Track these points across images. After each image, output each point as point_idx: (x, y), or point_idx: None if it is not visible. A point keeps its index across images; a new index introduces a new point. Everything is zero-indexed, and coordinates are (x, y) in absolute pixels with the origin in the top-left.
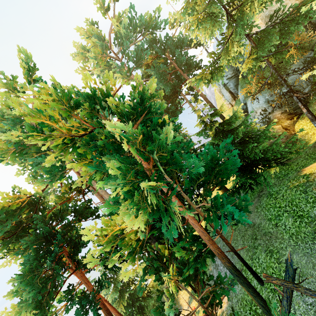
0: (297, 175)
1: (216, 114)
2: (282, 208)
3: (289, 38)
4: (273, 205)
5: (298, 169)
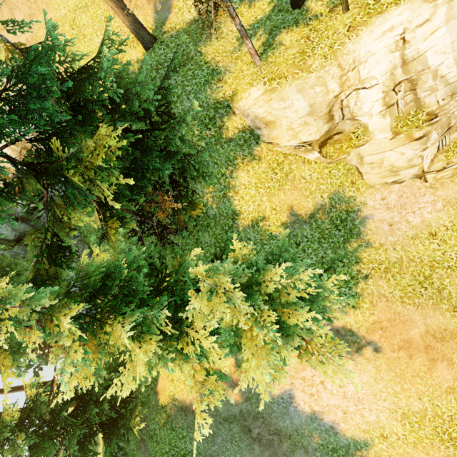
0: (157, 403)
1: (4, 427)
2: (168, 453)
3: (33, 217)
4: (160, 452)
5: (153, 386)
